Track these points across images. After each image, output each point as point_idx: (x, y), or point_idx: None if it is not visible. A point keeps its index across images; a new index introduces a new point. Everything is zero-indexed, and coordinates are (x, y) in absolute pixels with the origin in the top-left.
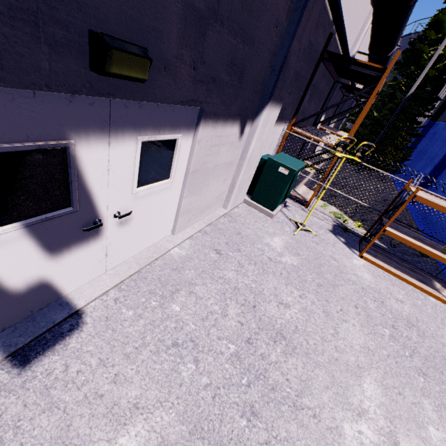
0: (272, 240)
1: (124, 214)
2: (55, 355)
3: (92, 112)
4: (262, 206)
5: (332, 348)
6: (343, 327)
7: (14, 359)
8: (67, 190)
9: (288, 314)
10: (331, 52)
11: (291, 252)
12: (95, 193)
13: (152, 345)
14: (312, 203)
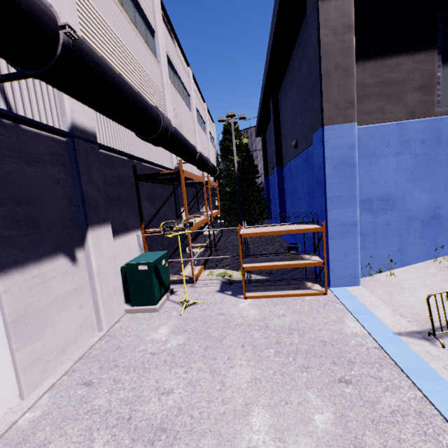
0: (157, 333)
1: None
2: None
3: None
4: (144, 306)
5: (219, 404)
6: (231, 373)
7: None
8: None
9: (170, 400)
10: (141, 175)
11: (178, 333)
12: None
13: None
14: (194, 277)
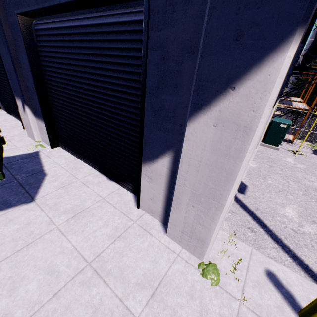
0: (286, 159)
1: None
2: (248, 192)
3: None
4: (271, 145)
5: None
6: None
7: (239, 192)
8: None
9: (315, 184)
10: (296, 66)
11: (299, 163)
12: None
13: (273, 191)
14: (296, 140)
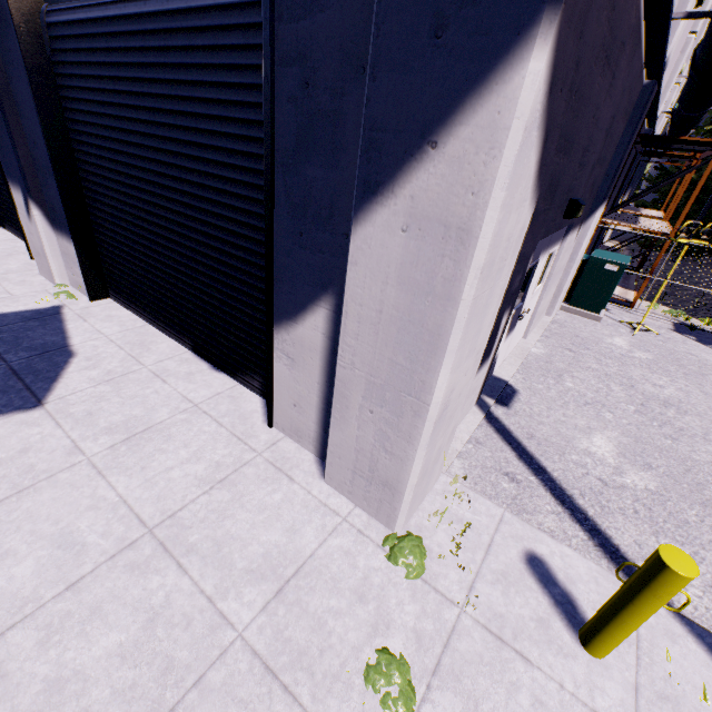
0: (614, 341)
1: (528, 311)
2: (517, 403)
3: (547, 240)
4: (584, 310)
5: None
6: None
7: (498, 403)
8: (524, 290)
9: (666, 392)
10: (645, 135)
11: (640, 350)
12: (527, 293)
13: (572, 402)
14: (641, 301)
